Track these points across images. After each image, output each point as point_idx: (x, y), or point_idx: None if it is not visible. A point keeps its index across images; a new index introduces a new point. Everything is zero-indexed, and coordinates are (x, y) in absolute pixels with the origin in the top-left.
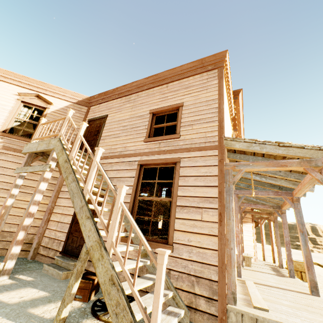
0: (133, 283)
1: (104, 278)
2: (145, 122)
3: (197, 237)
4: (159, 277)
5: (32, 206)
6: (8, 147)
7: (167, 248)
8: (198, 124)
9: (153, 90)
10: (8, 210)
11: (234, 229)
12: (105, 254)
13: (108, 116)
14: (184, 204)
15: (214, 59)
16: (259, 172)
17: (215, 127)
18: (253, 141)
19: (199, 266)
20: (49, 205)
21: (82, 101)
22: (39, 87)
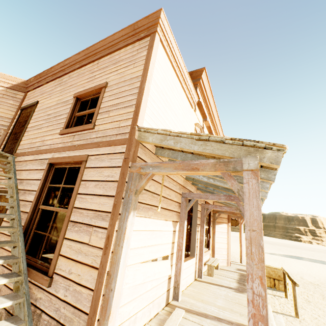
0: None
1: None
2: (68, 109)
3: (79, 268)
4: None
5: None
6: None
7: (44, 280)
8: (115, 110)
9: (84, 68)
10: None
11: (120, 260)
12: None
13: (38, 103)
14: (77, 219)
15: (147, 22)
16: None
17: (131, 114)
18: (166, 132)
19: (71, 312)
20: None
21: (16, 85)
22: None
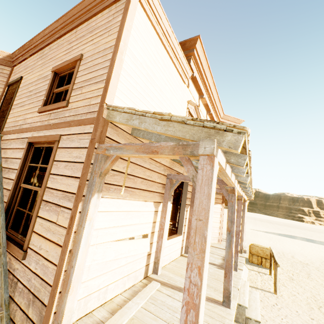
0: None
1: None
2: (46, 86)
3: (47, 245)
4: None
5: None
6: None
7: (20, 253)
8: (88, 86)
9: (63, 38)
10: None
11: (81, 240)
12: None
13: (22, 79)
14: (49, 199)
15: None
16: None
17: (101, 90)
18: (132, 111)
19: (39, 283)
20: None
21: (2, 59)
22: None
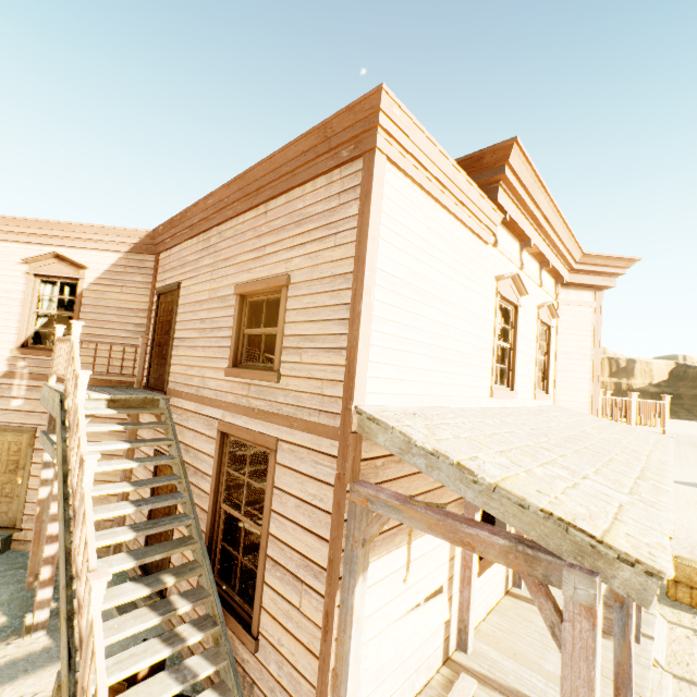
0: None
1: None
2: (230, 320)
3: (291, 642)
4: None
5: (50, 525)
6: (38, 375)
7: (249, 641)
8: (311, 352)
9: (243, 219)
10: (47, 505)
11: (349, 658)
12: None
13: (181, 287)
14: (278, 559)
15: (351, 122)
16: None
17: (341, 372)
18: (410, 441)
19: None
20: (122, 474)
21: (140, 244)
22: (54, 234)
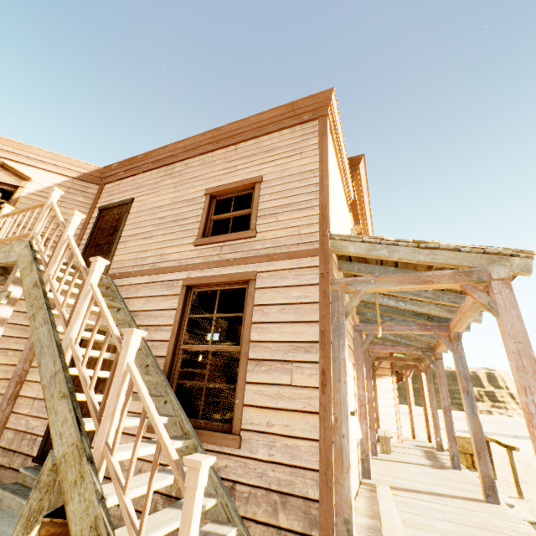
0: (138, 532)
1: (82, 524)
2: (198, 211)
3: (284, 417)
4: (188, 517)
5: None
6: None
7: (230, 440)
8: (287, 213)
9: (212, 154)
10: None
11: (347, 399)
12: (88, 471)
13: (134, 201)
14: (262, 356)
15: (312, 103)
16: (392, 293)
17: (315, 218)
18: (376, 240)
19: (287, 473)
20: (18, 366)
21: (88, 174)
22: (6, 149)
